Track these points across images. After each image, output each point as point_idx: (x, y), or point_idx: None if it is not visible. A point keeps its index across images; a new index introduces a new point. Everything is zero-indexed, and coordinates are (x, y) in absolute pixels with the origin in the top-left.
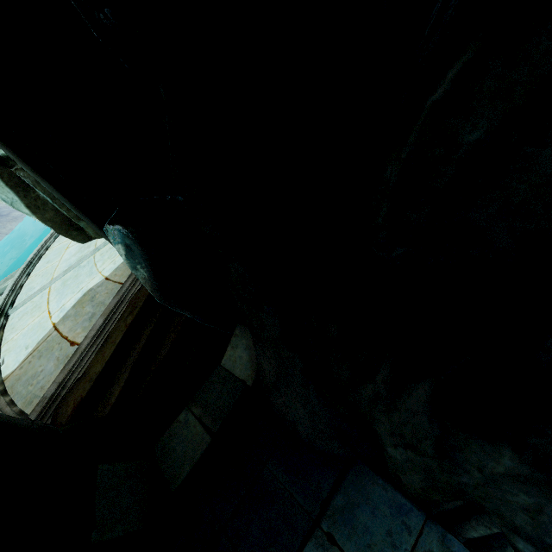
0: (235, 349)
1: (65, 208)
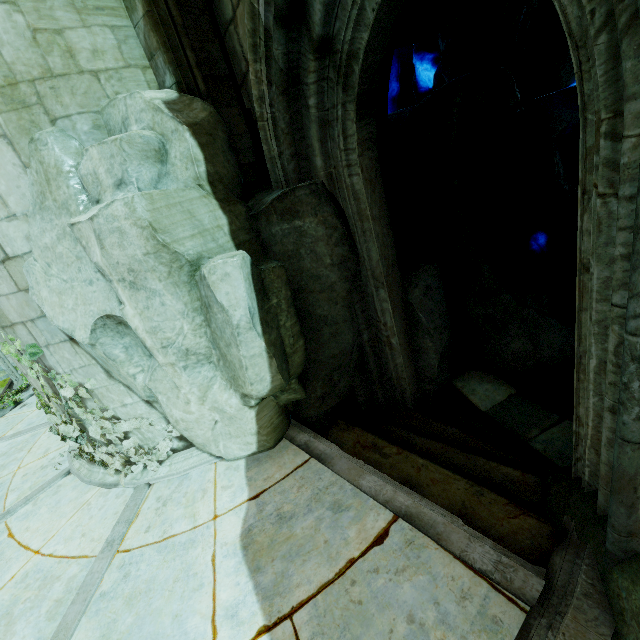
0: (476, 392)
1: (294, 320)
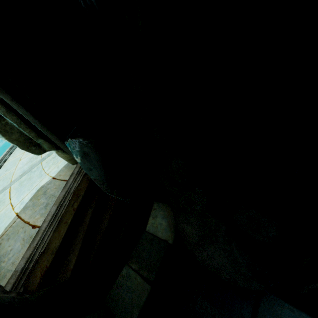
0: (155, 219)
1: (27, 130)
